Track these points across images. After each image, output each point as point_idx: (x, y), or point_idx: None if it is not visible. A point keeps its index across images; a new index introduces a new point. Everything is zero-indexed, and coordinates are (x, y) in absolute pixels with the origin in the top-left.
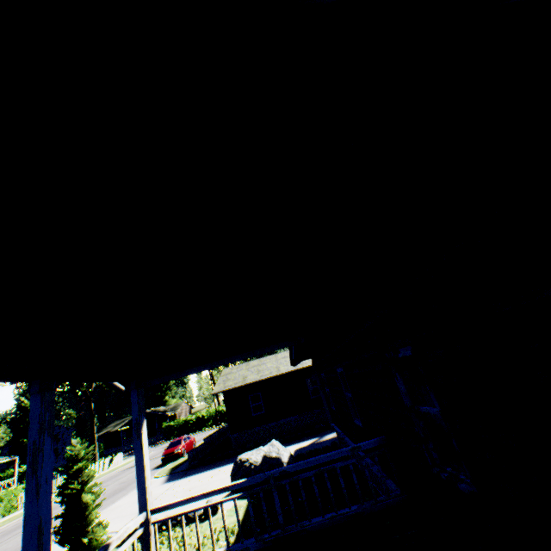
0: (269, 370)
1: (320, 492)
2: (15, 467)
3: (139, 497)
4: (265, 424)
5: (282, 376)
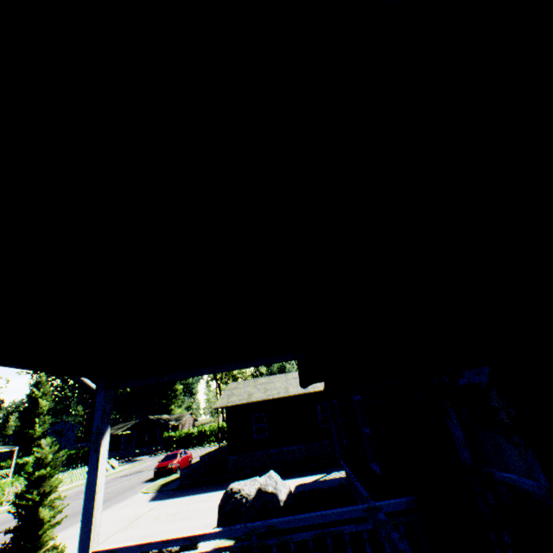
0: (276, 390)
1: (320, 549)
2: (13, 458)
3: (82, 531)
4: (267, 450)
5: (291, 398)
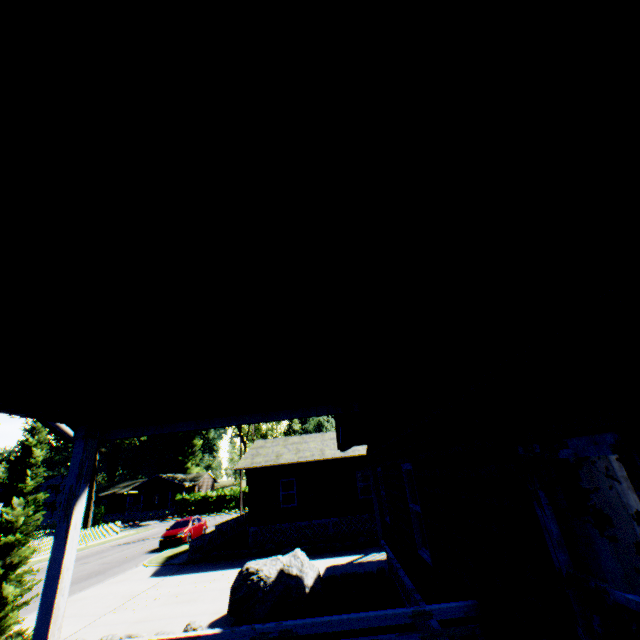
0: (310, 451)
1: None
2: None
3: (38, 624)
4: (295, 522)
5: (326, 462)
